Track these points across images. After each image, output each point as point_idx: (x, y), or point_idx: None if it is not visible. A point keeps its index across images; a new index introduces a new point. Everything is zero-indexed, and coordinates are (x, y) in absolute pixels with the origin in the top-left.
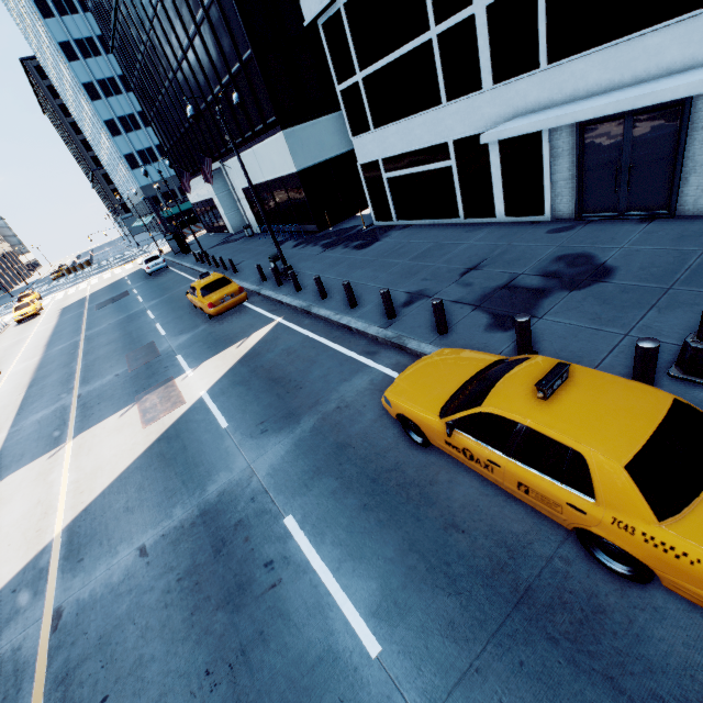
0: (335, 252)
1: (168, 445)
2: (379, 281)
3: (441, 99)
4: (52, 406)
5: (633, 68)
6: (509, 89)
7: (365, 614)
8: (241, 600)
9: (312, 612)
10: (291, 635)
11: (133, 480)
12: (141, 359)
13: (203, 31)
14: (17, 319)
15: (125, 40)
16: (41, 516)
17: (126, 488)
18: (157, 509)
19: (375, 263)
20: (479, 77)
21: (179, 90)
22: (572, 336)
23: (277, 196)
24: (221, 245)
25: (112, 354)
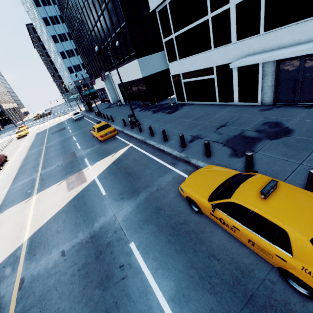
0: (158, 114)
1: (78, 201)
2: (178, 129)
3: (211, 47)
4: (28, 178)
5: (306, 35)
6: (244, 43)
7: (167, 299)
8: (107, 284)
9: (141, 295)
10: (131, 306)
11: (61, 217)
12: (68, 159)
13: (104, 13)
14: (17, 137)
15: (70, 17)
16: (19, 231)
17: (58, 220)
18: (71, 232)
19: (176, 120)
20: (230, 37)
21: (92, 39)
22: (273, 162)
23: (133, 88)
24: (107, 108)
25: (56, 155)
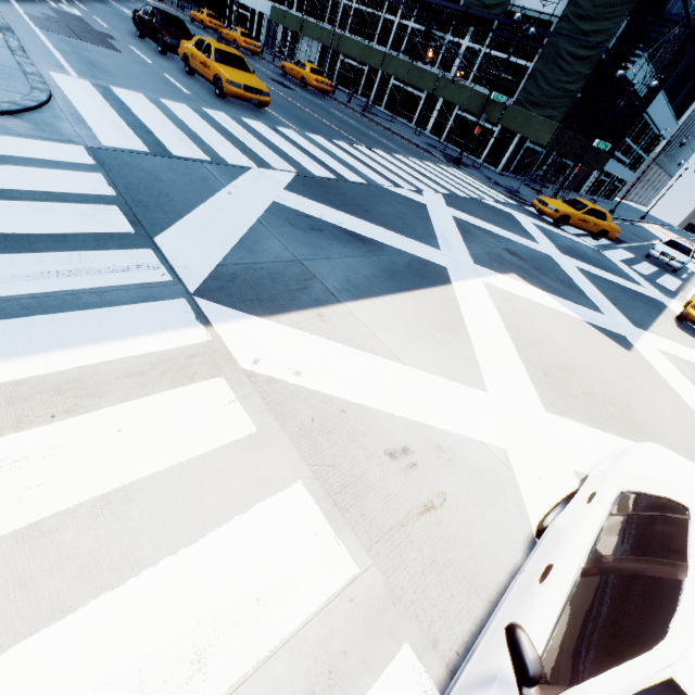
0: None
1: None
2: None
3: None
4: None
5: None
6: (262, 1)
7: None
8: None
9: None
10: None
11: None
12: None
13: None
14: None
15: None
16: None
17: None
18: None
19: None
20: None
21: None
22: None
23: None
24: None
25: None
